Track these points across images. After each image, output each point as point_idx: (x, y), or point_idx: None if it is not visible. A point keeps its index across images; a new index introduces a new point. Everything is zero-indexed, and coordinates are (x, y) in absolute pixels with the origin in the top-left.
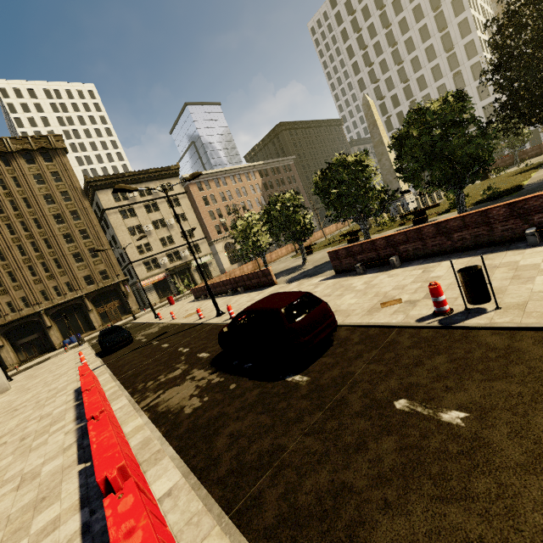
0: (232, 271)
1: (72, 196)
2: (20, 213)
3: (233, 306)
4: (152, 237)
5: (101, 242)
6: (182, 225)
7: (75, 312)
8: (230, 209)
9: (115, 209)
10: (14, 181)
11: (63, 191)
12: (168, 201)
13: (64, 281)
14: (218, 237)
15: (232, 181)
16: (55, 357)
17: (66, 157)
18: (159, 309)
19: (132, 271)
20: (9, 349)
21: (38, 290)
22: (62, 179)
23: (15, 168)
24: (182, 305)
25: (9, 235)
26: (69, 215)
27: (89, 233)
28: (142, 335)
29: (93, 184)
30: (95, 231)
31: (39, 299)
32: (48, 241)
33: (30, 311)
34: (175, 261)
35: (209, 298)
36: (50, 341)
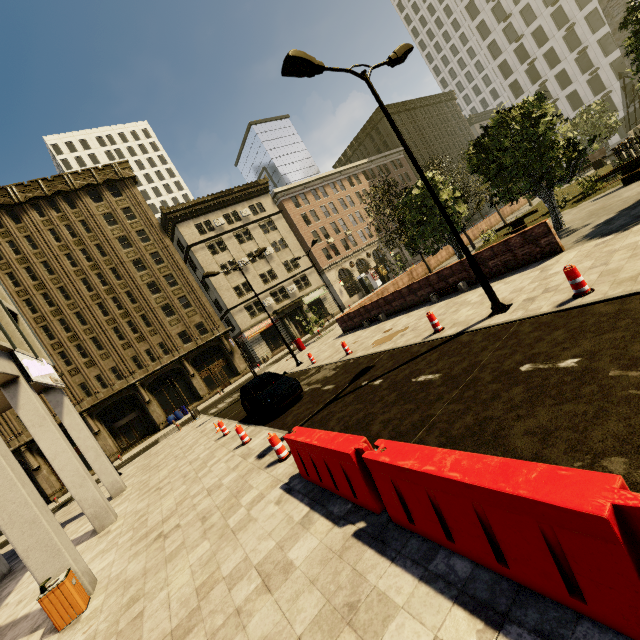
0: (384, 289)
1: (150, 235)
2: (95, 263)
3: (506, 296)
4: (250, 274)
5: (191, 287)
6: (283, 253)
7: (175, 380)
8: (336, 225)
9: (202, 245)
10: (83, 226)
11: (138, 230)
12: (261, 226)
13: (156, 342)
14: (329, 264)
15: (332, 190)
16: (166, 438)
17: (136, 188)
18: (284, 359)
19: (233, 319)
20: (107, 435)
21: (129, 357)
22: (135, 215)
23: (82, 209)
24: (330, 343)
25: (87, 292)
26: (150, 258)
27: (176, 278)
28: (310, 384)
29: (172, 216)
30: (182, 274)
31: (131, 368)
32: (131, 294)
33: (123, 385)
34: (281, 301)
35: (380, 321)
36: (151, 420)
